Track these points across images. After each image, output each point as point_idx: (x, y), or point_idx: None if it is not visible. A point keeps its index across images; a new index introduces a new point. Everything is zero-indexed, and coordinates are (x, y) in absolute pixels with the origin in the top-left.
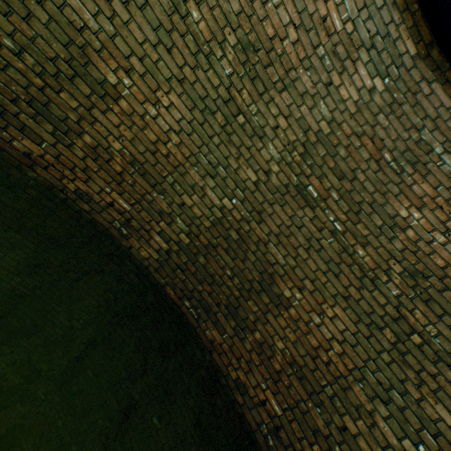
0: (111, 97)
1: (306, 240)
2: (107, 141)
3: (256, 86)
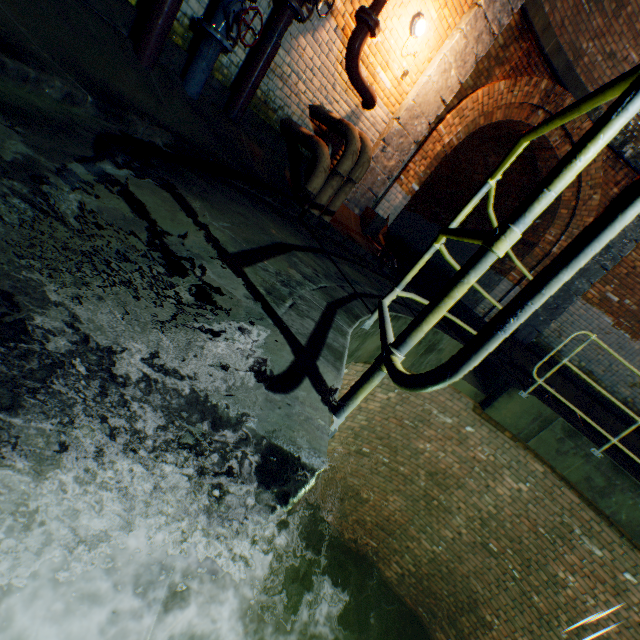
0: (365, 501)
1: (495, 578)
2: (363, 516)
3: (440, 487)
